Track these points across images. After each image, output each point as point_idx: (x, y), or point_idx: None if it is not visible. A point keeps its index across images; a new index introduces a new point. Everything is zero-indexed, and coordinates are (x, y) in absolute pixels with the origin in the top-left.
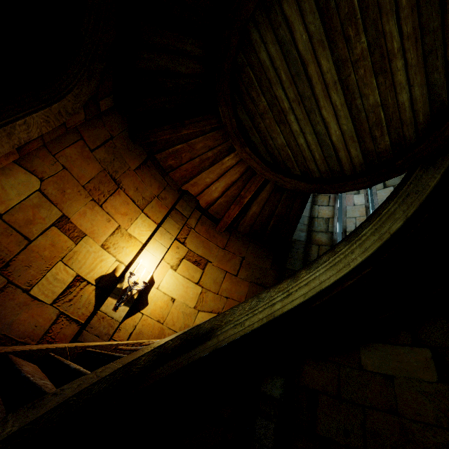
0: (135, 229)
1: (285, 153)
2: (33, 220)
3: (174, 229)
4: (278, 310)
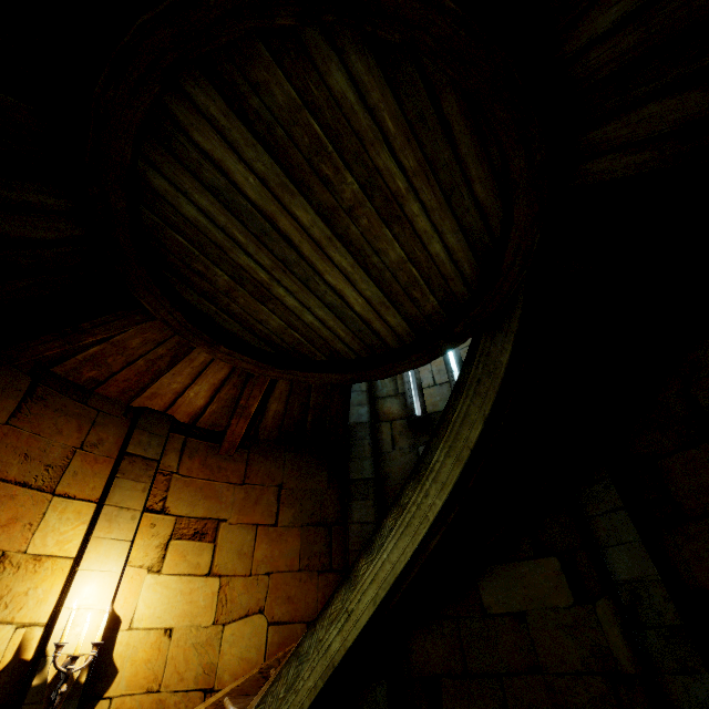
0: (47, 539)
1: (290, 338)
2: None
3: (135, 497)
4: (339, 650)
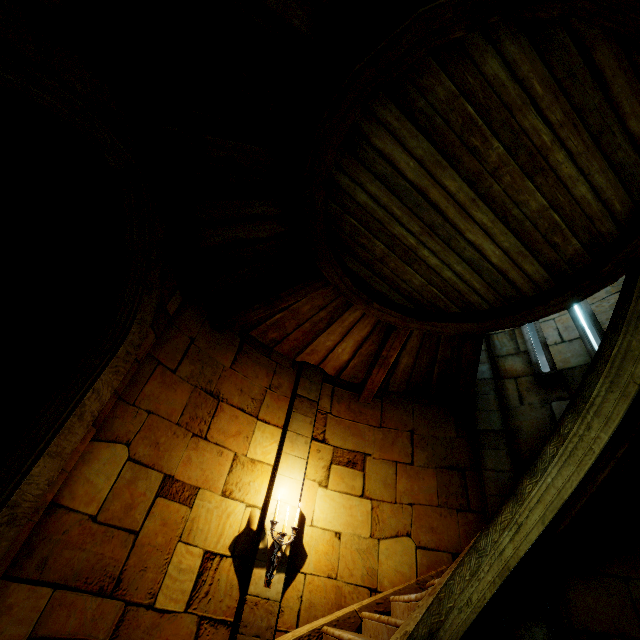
0: (256, 449)
1: (429, 293)
2: (132, 503)
3: (305, 427)
4: (512, 557)
